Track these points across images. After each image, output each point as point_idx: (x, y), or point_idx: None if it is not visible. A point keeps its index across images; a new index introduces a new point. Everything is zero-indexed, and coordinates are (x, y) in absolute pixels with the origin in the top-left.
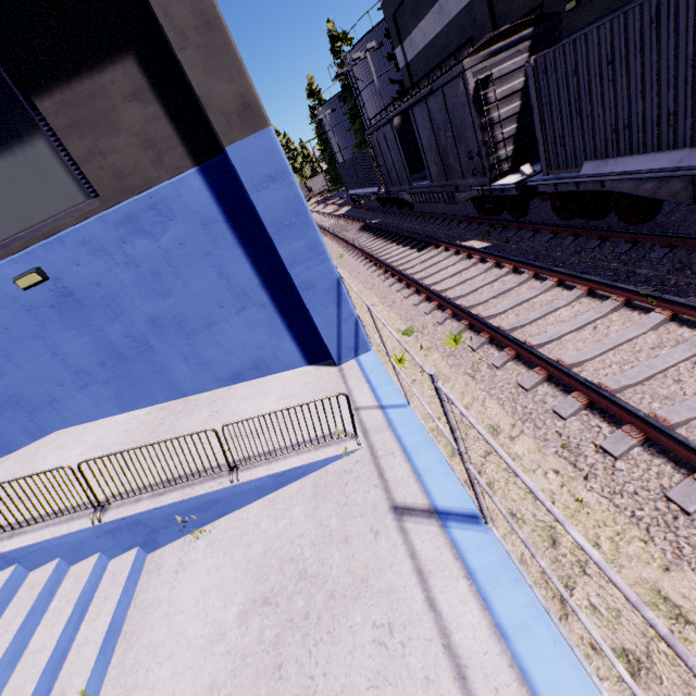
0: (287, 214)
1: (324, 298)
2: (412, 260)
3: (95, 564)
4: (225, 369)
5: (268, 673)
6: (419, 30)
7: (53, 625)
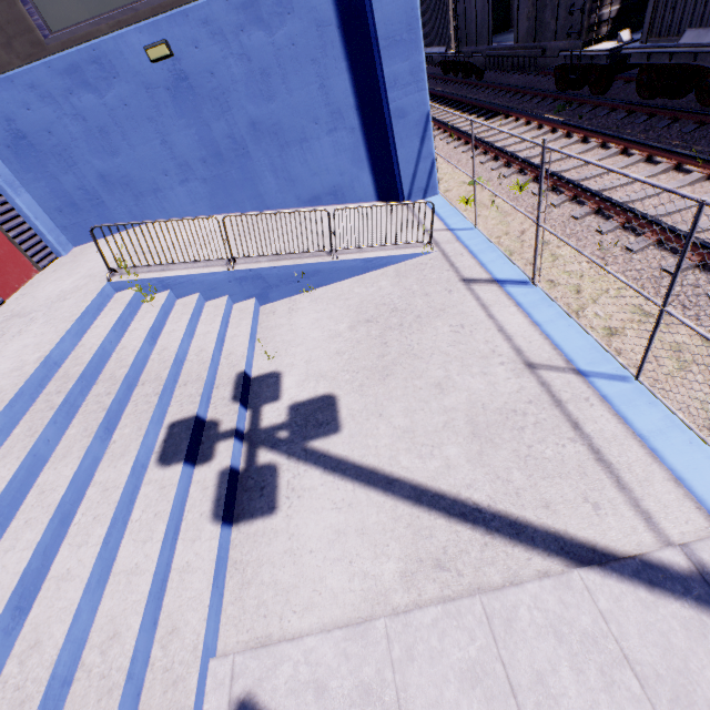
0: (400, 29)
1: (411, 131)
2: (479, 128)
3: (227, 301)
4: (307, 190)
5: (377, 346)
6: None
7: (211, 324)
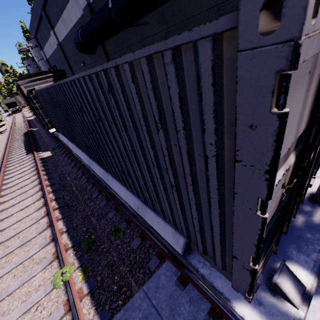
0: None
1: None
2: (19, 160)
3: None
4: None
5: None
6: (46, 48)
7: None
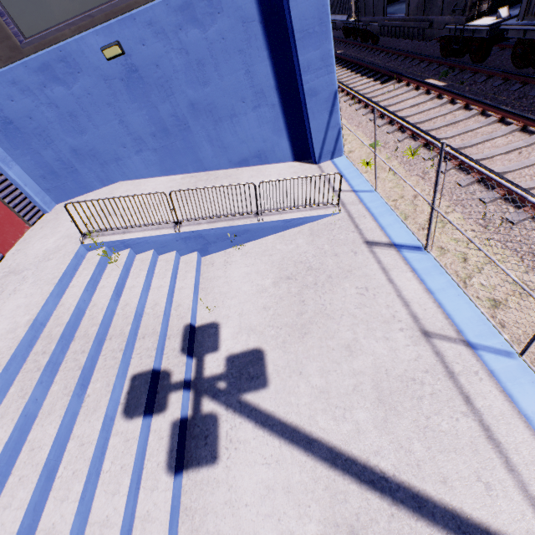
0: (313, 22)
1: (322, 106)
2: (376, 91)
3: (175, 256)
4: (237, 154)
5: (296, 303)
6: None
7: (163, 279)
